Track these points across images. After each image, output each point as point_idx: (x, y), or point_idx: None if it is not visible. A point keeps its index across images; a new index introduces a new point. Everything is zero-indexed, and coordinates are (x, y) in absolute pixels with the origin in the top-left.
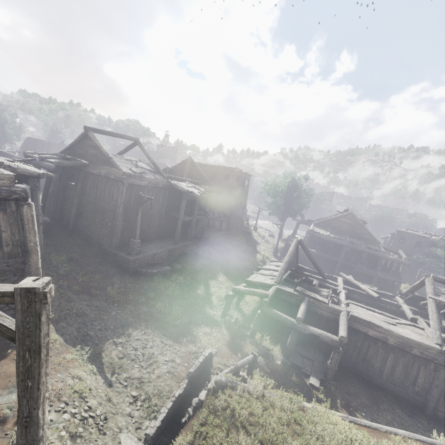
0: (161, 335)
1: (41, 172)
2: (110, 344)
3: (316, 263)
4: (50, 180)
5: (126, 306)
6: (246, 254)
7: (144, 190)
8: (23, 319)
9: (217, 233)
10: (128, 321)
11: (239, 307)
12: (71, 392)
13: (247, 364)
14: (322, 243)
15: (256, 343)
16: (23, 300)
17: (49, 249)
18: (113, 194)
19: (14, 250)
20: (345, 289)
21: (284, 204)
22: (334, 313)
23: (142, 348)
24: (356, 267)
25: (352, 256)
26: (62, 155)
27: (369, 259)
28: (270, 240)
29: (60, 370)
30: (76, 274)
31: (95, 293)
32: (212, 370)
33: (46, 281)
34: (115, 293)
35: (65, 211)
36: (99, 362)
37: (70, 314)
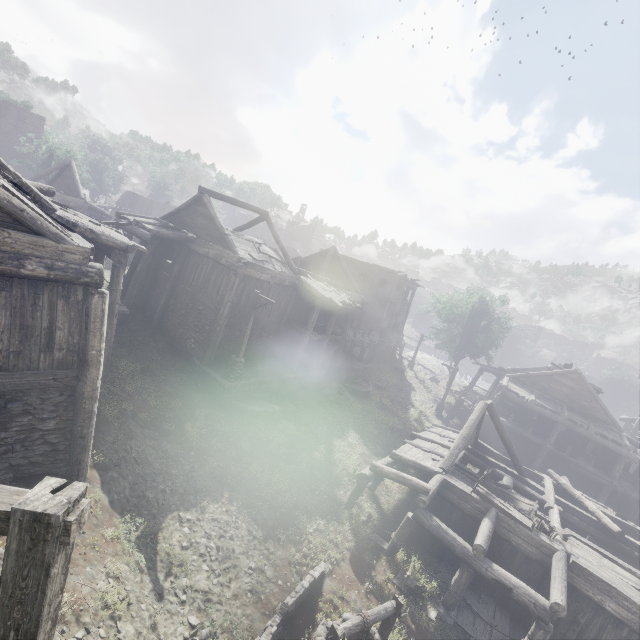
0: (250, 519)
1: (131, 243)
2: (174, 520)
3: (512, 447)
4: (141, 252)
5: (207, 458)
6: (394, 405)
7: (264, 286)
8: (16, 569)
9: (354, 365)
10: (206, 485)
11: (375, 494)
12: (99, 606)
13: (383, 618)
14: (520, 410)
15: (397, 568)
16: (24, 533)
17: (119, 351)
18: (220, 286)
19: (68, 358)
20: (558, 503)
21: (462, 335)
22: (542, 551)
23: (219, 536)
24: (574, 462)
25: (570, 444)
26: (163, 221)
27: (597, 452)
28: (432, 388)
29: (93, 558)
30: (147, 394)
31: (168, 428)
32: (321, 603)
33: (77, 495)
34: (196, 434)
35: (152, 298)
36: (152, 549)
37: (127, 458)
